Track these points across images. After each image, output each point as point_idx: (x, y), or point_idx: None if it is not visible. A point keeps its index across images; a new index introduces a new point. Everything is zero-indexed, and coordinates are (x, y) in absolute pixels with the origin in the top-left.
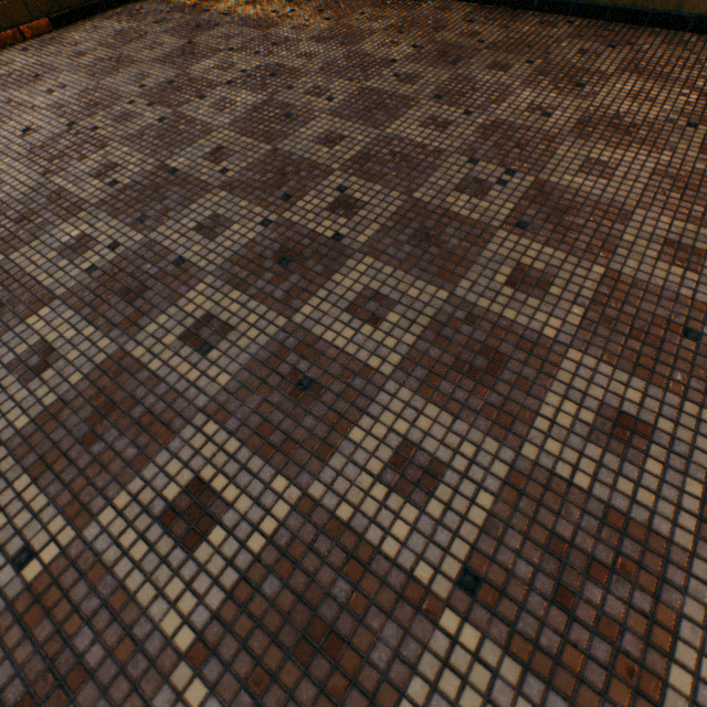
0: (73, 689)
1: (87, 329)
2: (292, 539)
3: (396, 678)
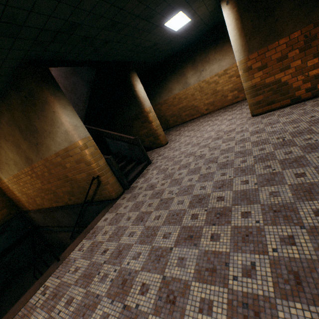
0: (272, 180)
1: (299, 151)
2: (314, 183)
3: (317, 199)
